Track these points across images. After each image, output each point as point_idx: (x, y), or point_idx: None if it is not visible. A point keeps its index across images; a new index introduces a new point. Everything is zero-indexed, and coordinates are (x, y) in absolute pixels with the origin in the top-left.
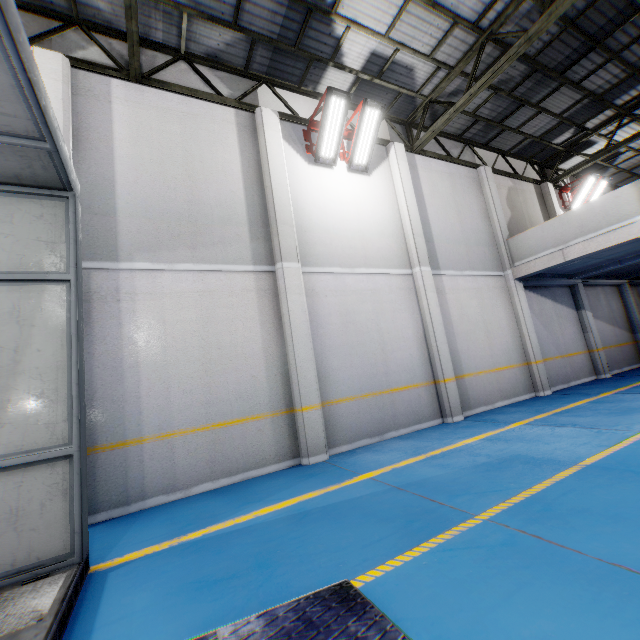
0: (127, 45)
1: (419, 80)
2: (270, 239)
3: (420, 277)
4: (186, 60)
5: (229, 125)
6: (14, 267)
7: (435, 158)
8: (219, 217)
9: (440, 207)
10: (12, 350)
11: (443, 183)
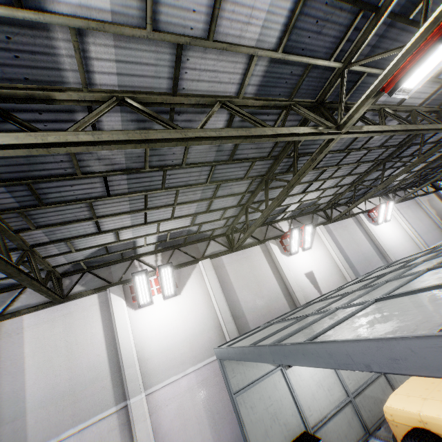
0: (322, 212)
1: (394, 184)
2: (384, 257)
3: None
4: (333, 208)
5: (353, 224)
6: None
7: (400, 202)
8: (370, 256)
9: (413, 221)
10: None
11: (408, 211)
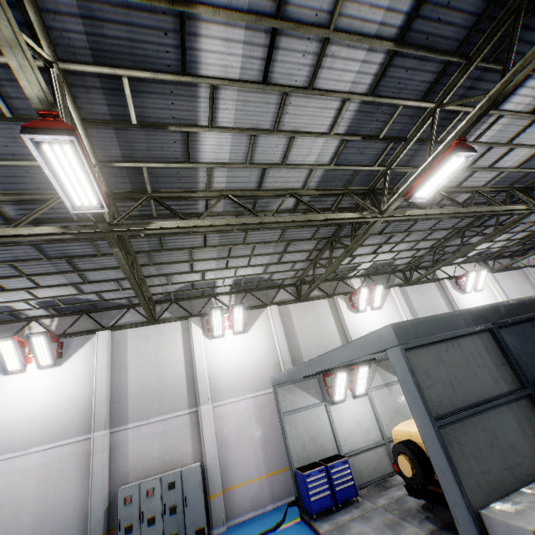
0: (401, 273)
1: (493, 251)
2: None
3: None
4: (415, 270)
5: (435, 289)
6: None
7: (501, 271)
8: None
9: (513, 294)
10: None
11: (509, 282)
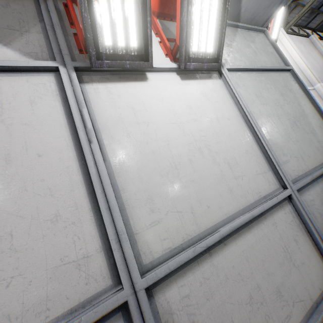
0: None
1: None
2: None
3: (320, 88)
4: None
5: None
6: (271, 64)
7: (292, 34)
8: None
9: (306, 56)
10: (297, 104)
11: (300, 45)
